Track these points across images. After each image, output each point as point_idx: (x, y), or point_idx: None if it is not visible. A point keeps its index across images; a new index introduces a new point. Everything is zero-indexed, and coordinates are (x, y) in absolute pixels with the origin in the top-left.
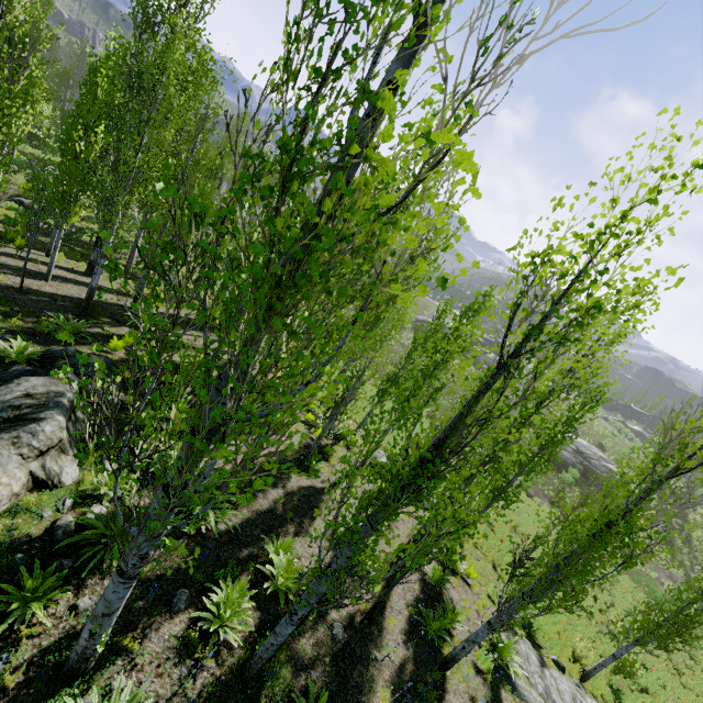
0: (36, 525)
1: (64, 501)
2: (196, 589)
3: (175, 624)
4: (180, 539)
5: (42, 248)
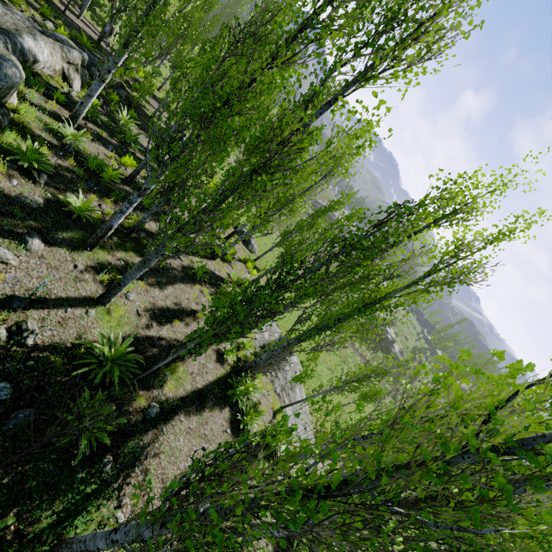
0: (61, 89)
1: (72, 91)
2: (117, 153)
3: (106, 150)
4: (116, 138)
5: (77, 4)
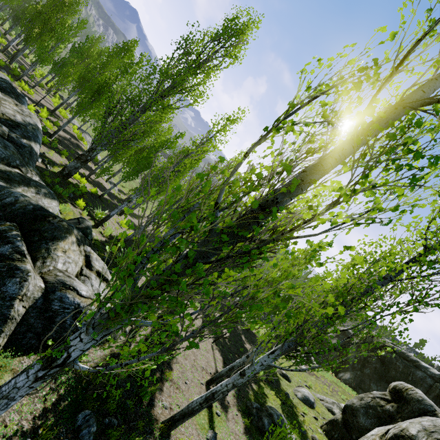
0: None
1: None
2: None
3: None
4: None
5: None
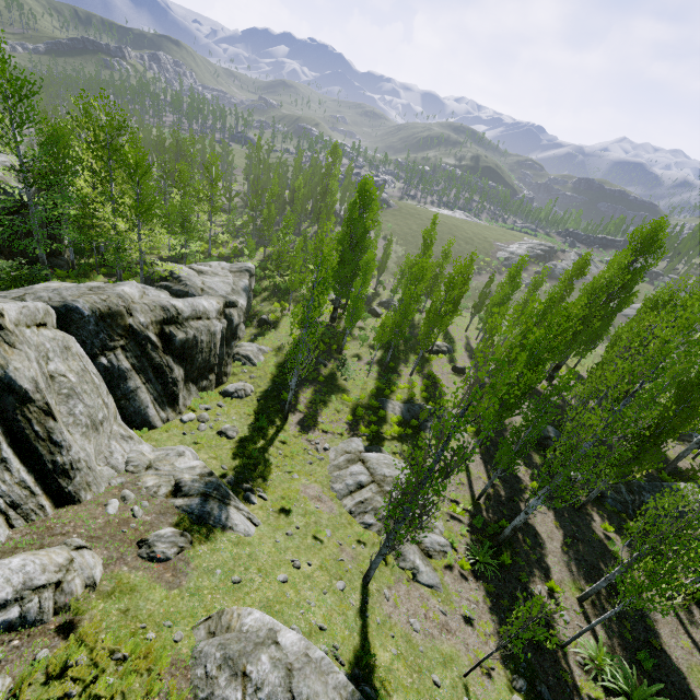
0: None
1: None
2: None
3: None
4: None
5: None
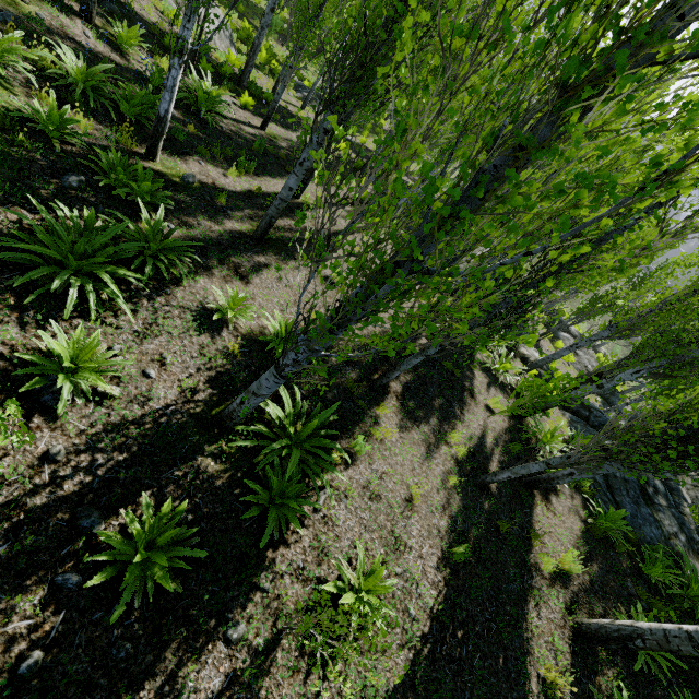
0: None
1: None
2: None
3: None
4: None
5: None
